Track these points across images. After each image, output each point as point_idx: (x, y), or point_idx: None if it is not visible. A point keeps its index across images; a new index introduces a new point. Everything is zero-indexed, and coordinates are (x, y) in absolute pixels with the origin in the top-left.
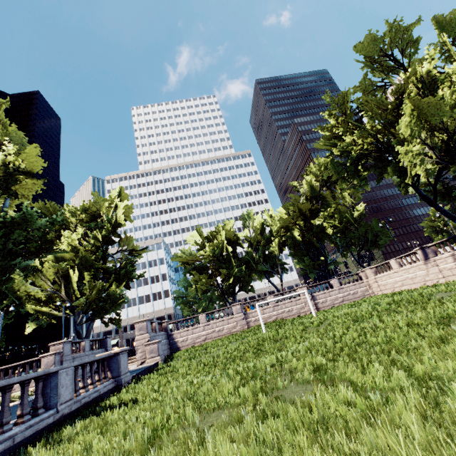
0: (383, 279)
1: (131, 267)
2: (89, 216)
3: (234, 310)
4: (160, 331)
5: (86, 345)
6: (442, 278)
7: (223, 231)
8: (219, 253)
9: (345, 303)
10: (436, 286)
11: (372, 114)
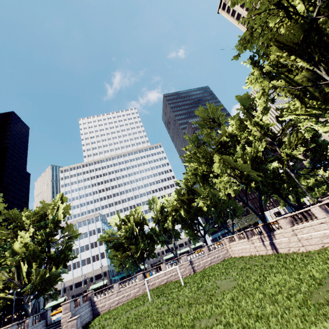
0: (233, 246)
1: (67, 251)
2: (39, 217)
3: (138, 278)
4: (85, 302)
5: (30, 322)
6: (256, 252)
7: (132, 217)
8: (130, 233)
9: (212, 264)
10: (252, 258)
11: (204, 155)
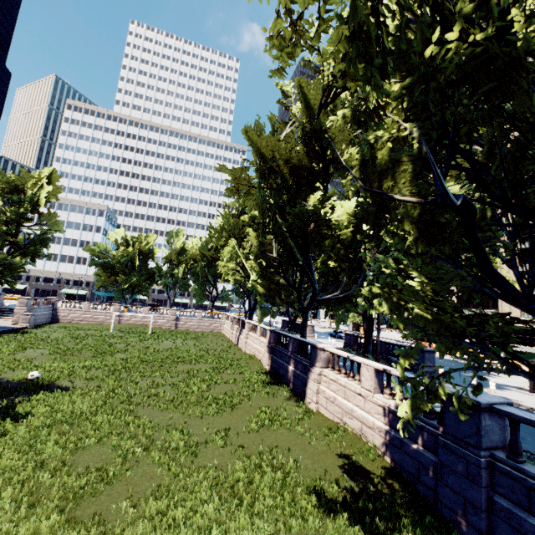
0: (226, 324)
1: (41, 246)
2: (12, 188)
3: (114, 308)
4: (46, 305)
5: None
6: (231, 337)
7: (137, 244)
8: (127, 260)
9: (198, 330)
10: (223, 340)
11: (232, 229)
